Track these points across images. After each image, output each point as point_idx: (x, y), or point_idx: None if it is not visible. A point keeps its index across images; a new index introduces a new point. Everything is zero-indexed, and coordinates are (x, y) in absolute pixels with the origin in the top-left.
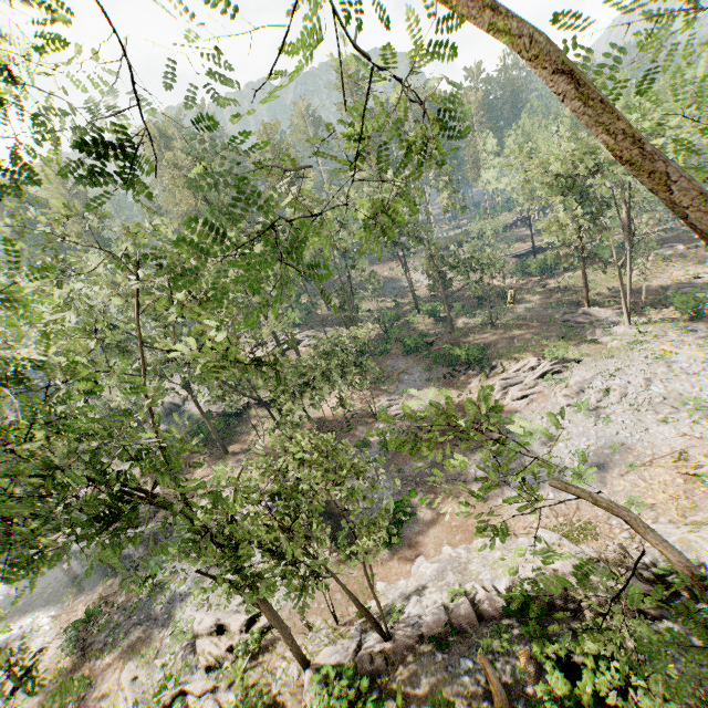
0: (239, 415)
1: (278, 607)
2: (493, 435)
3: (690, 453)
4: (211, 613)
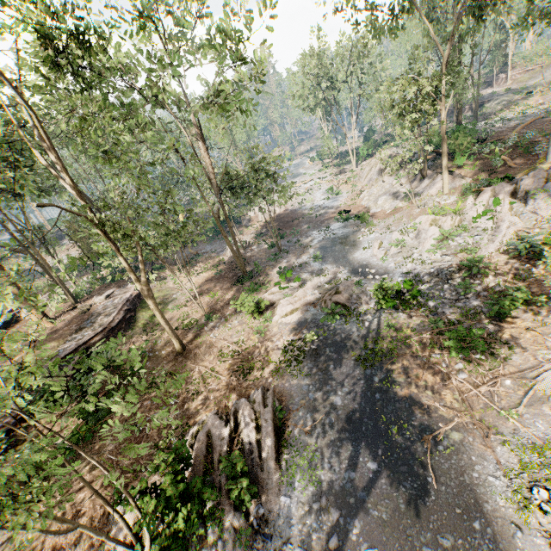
0: (87, 372)
1: (410, 224)
2: (299, 213)
3: (336, 184)
4: (422, 244)
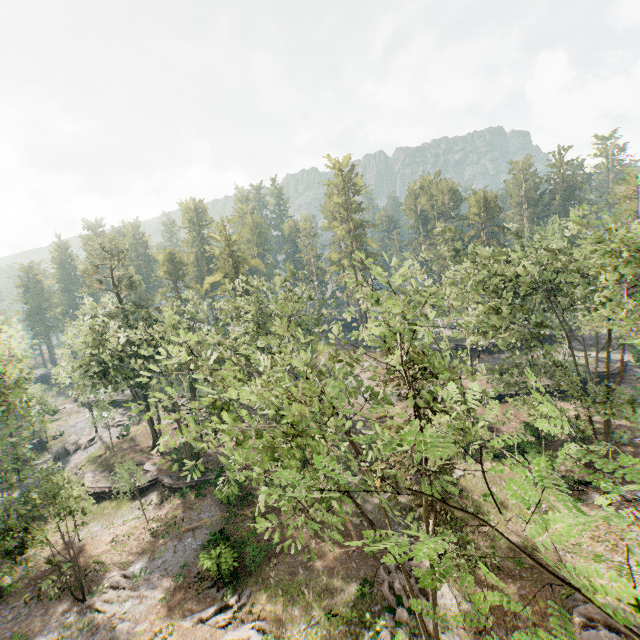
0: None
1: None
2: None
3: None
4: None
